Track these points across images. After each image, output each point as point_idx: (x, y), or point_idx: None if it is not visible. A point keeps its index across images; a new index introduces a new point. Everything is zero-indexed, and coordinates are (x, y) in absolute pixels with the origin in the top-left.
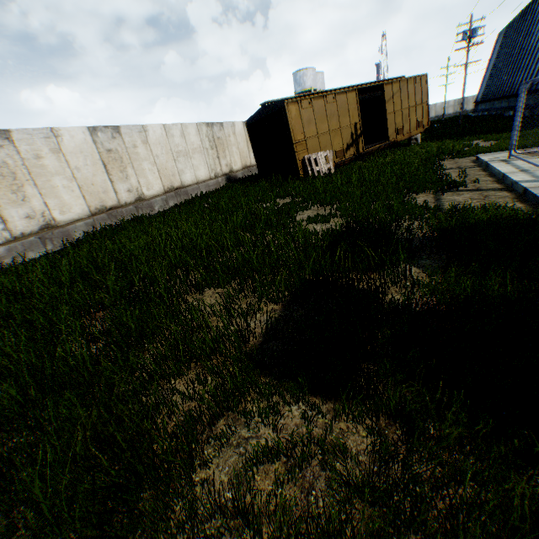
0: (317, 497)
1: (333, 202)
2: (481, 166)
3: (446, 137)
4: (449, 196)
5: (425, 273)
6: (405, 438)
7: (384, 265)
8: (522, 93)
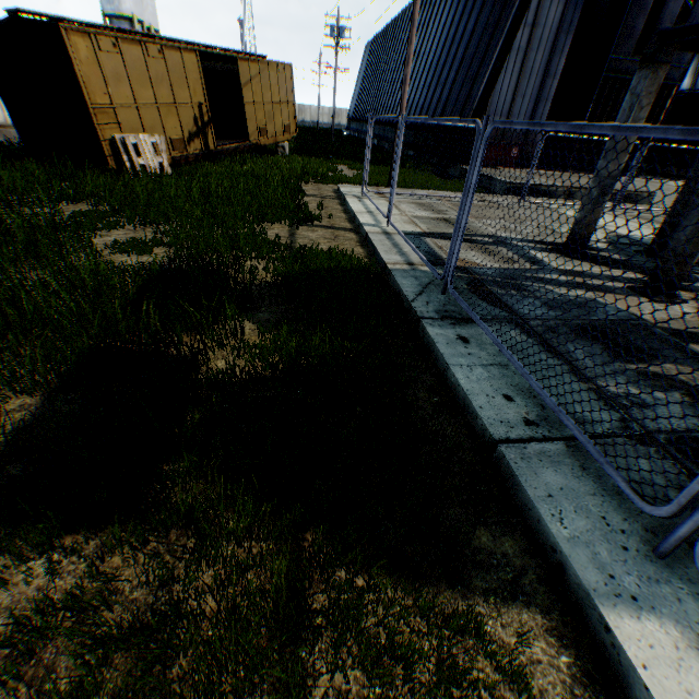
0: (58, 680)
1: (160, 221)
2: (341, 199)
3: (317, 154)
4: (304, 232)
5: (258, 331)
6: (192, 548)
7: (214, 322)
8: (371, 128)
